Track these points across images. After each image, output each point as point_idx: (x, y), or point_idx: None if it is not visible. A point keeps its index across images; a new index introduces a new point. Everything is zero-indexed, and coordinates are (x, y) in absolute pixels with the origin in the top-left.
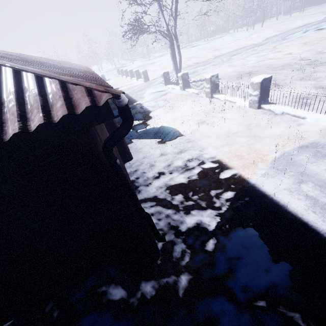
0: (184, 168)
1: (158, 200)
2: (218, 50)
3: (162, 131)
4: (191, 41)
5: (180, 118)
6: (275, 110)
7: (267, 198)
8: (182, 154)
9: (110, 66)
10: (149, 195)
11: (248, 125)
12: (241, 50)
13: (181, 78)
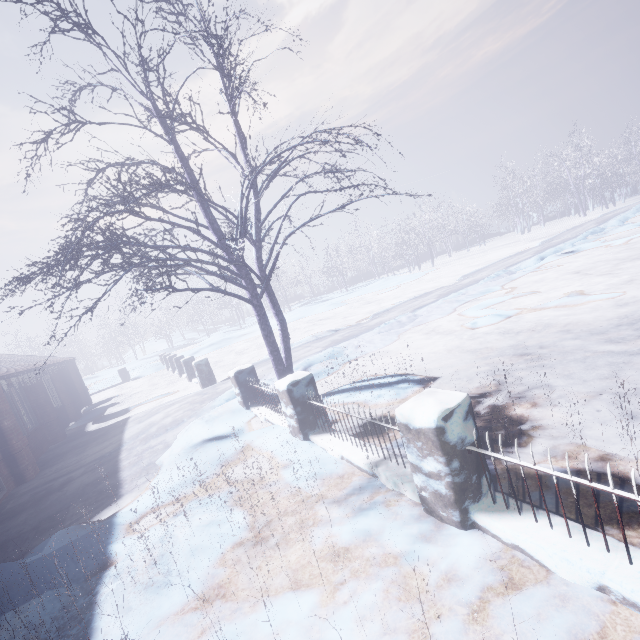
0: None
1: None
2: (374, 302)
3: None
4: (318, 294)
5: None
6: None
7: None
8: None
9: (165, 346)
10: None
11: None
12: (428, 298)
13: (287, 399)
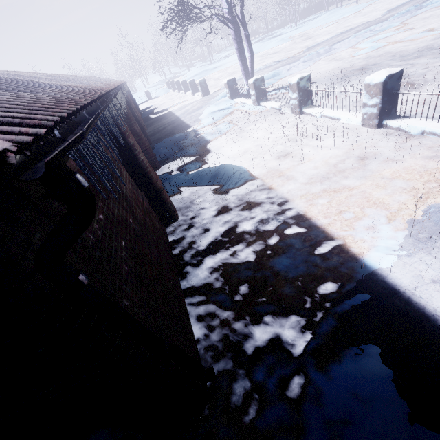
0: (254, 235)
1: (211, 292)
2: (312, 38)
3: (222, 173)
4: (271, 29)
5: (251, 150)
6: (408, 129)
7: (400, 299)
8: (251, 211)
9: (158, 78)
10: (198, 282)
11: (362, 156)
12: (348, 34)
13: (253, 87)
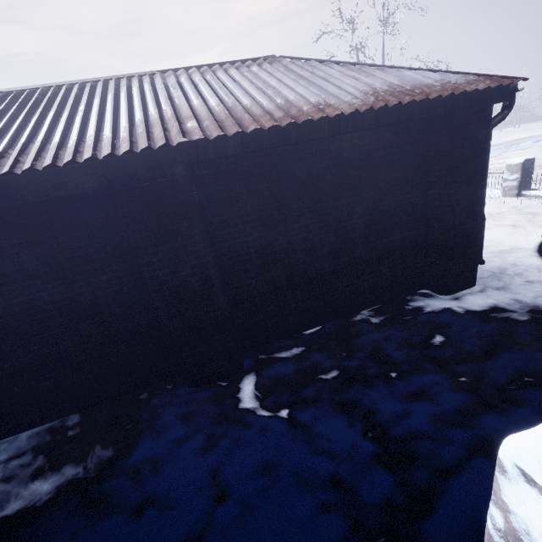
0: None
1: None
2: None
3: None
4: None
5: None
6: None
7: None
8: None
9: None
10: None
11: (513, 207)
12: None
13: None
